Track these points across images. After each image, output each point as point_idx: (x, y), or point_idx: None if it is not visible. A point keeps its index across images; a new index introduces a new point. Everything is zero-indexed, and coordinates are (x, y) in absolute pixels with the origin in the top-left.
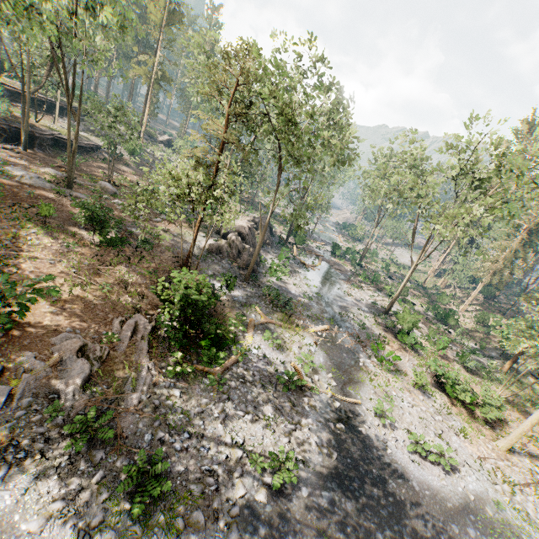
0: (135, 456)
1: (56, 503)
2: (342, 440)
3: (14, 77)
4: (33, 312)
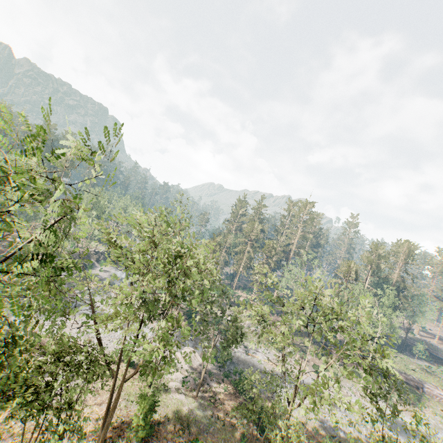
0: None
1: None
2: (77, 302)
3: None
4: None
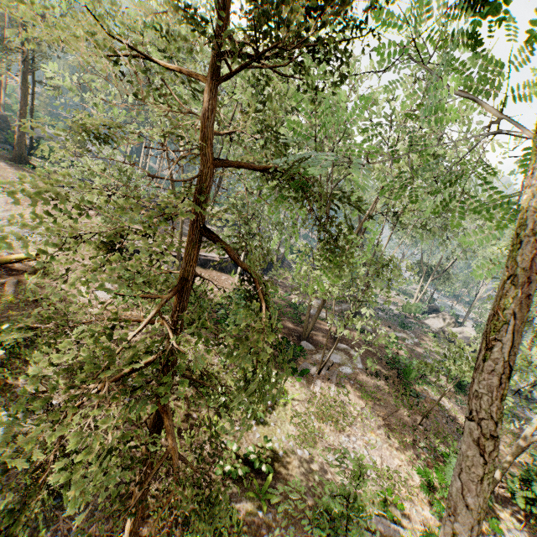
0: None
1: None
2: None
3: None
4: None
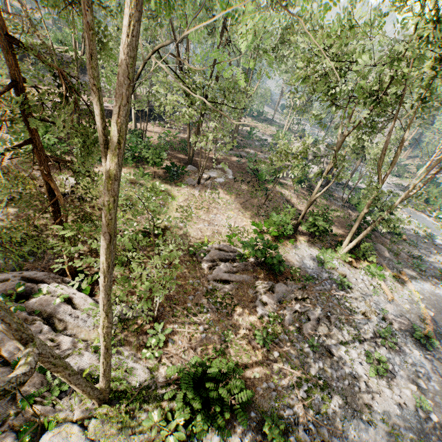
0: (427, 272)
1: (432, 286)
2: None
3: None
4: (334, 230)
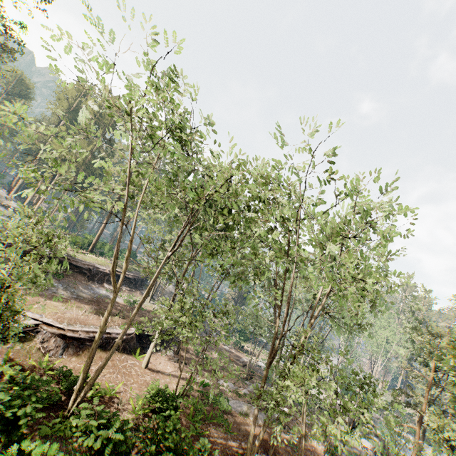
0: None
1: None
2: None
3: (103, 254)
4: None
